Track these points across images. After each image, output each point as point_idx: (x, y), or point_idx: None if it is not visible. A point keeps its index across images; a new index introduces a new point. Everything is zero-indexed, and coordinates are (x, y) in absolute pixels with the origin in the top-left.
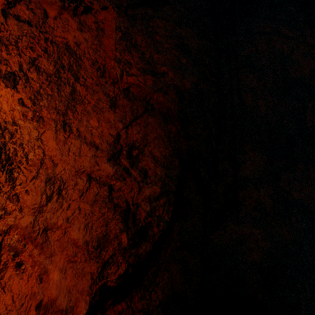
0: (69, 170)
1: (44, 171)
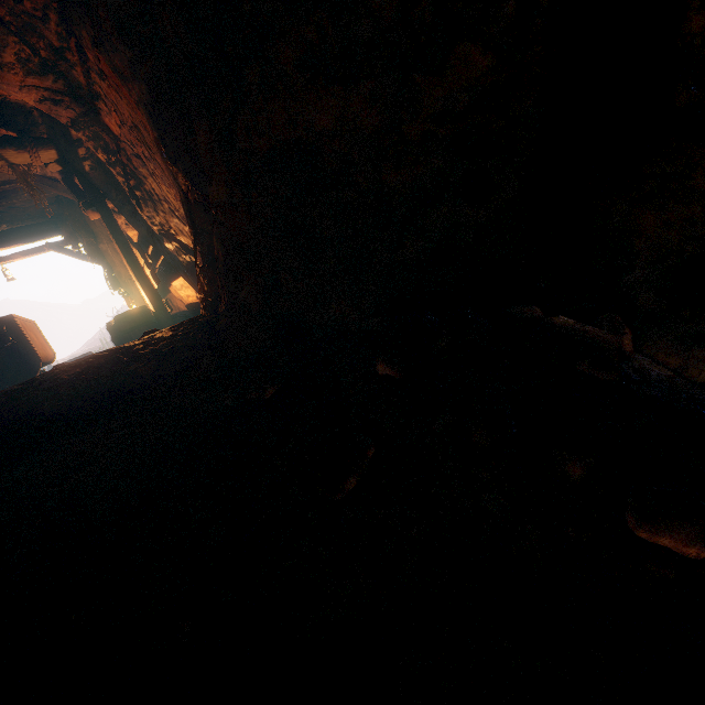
0: None
1: None
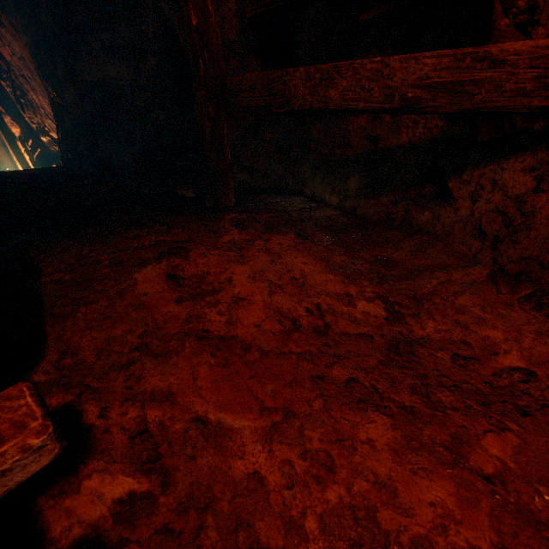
0: None
1: None
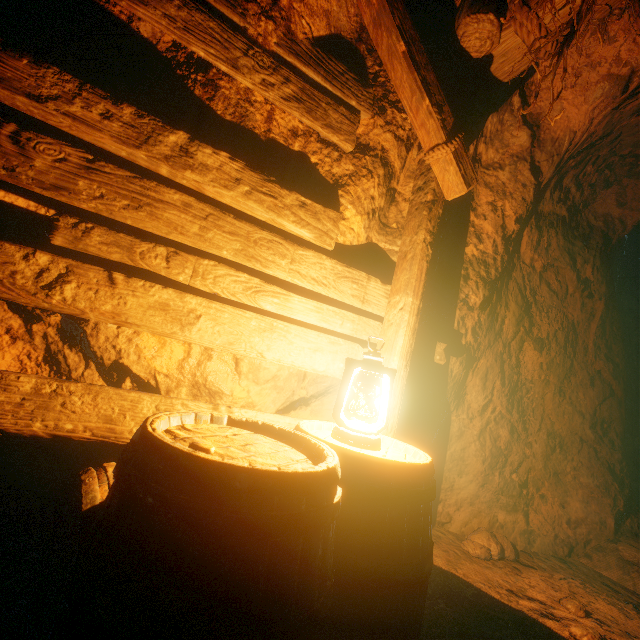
0: (566, 430)
1: (544, 426)
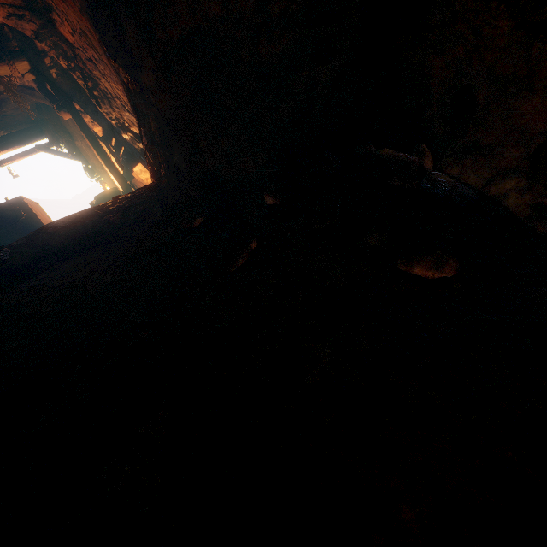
0: None
1: None
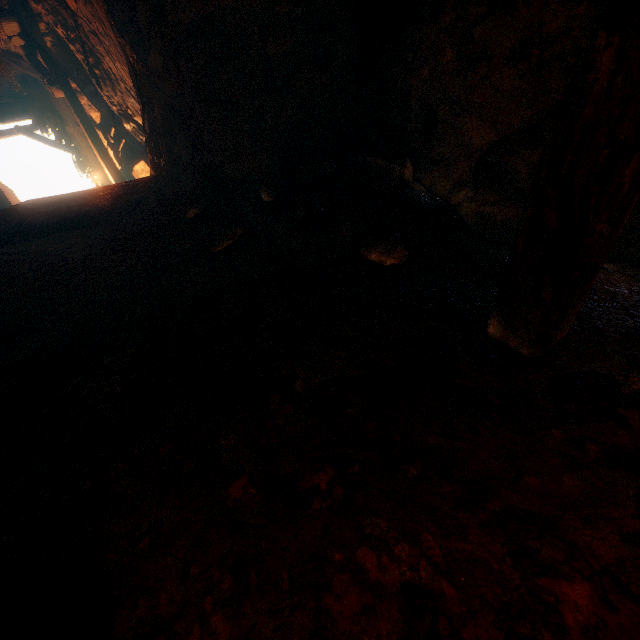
0: None
1: None
